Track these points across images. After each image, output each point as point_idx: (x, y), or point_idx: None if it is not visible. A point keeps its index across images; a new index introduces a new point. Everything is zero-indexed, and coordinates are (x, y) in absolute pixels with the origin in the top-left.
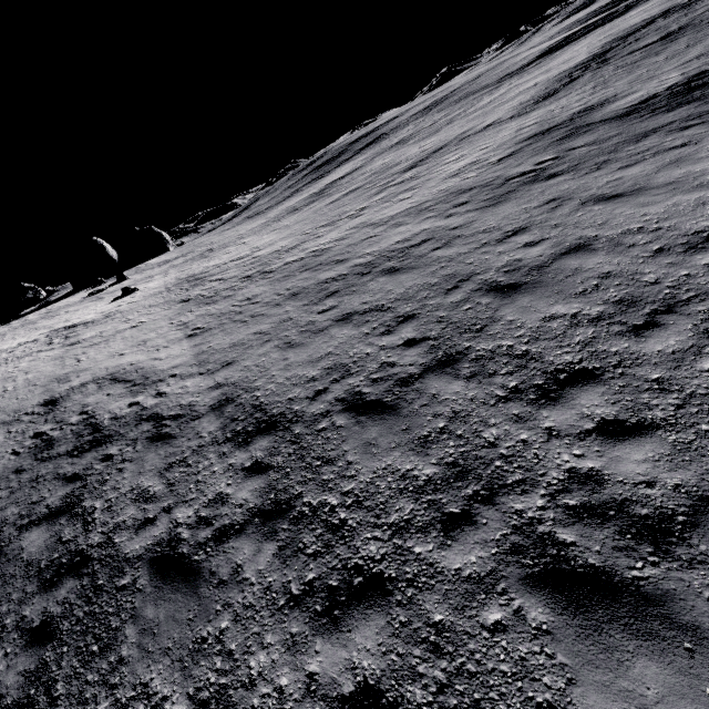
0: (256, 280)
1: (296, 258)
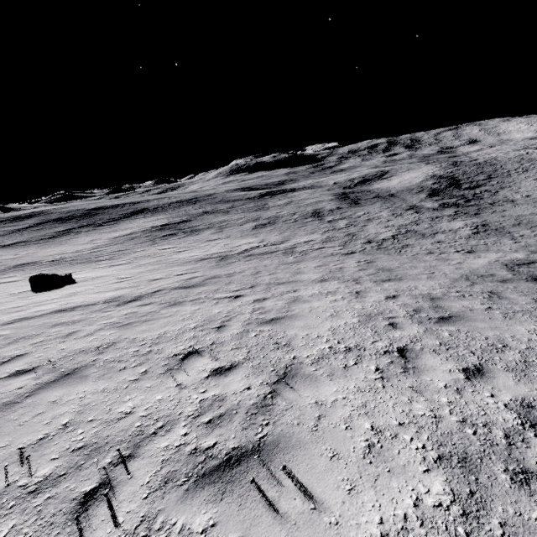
0: (397, 241)
1: (393, 234)
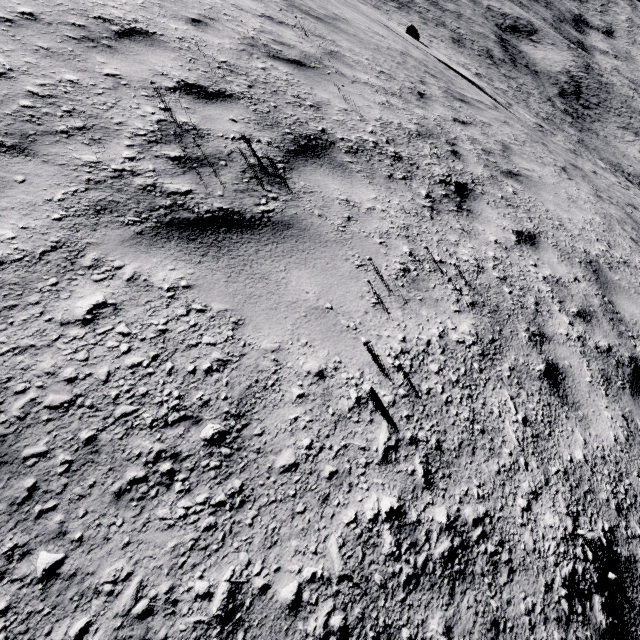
0: (549, 123)
1: (546, 117)
